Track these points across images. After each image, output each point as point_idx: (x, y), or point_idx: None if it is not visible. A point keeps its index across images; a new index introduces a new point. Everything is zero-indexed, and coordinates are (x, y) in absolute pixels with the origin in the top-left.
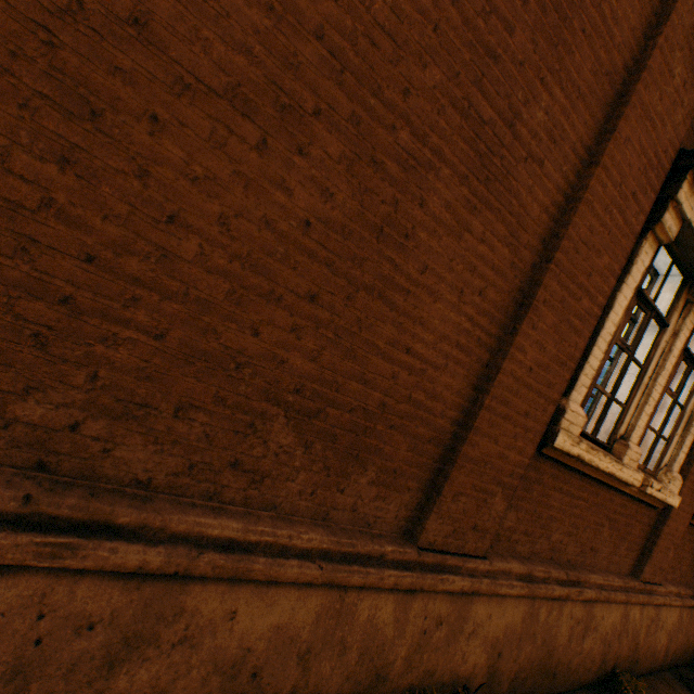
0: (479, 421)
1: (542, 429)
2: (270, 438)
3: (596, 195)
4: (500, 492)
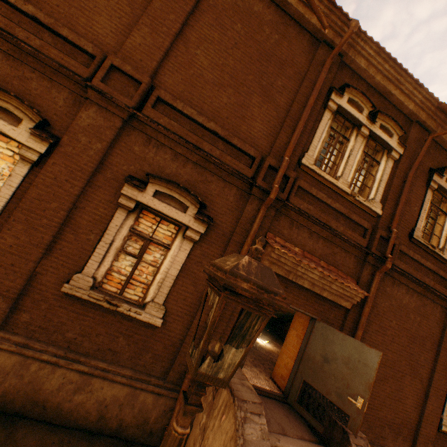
0: (421, 424)
1: (437, 424)
2: (385, 430)
3: (438, 369)
4: (429, 442)
